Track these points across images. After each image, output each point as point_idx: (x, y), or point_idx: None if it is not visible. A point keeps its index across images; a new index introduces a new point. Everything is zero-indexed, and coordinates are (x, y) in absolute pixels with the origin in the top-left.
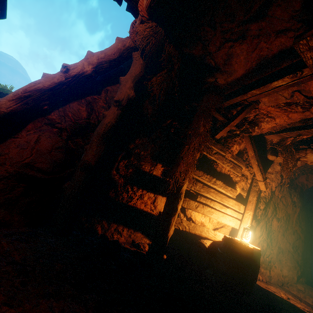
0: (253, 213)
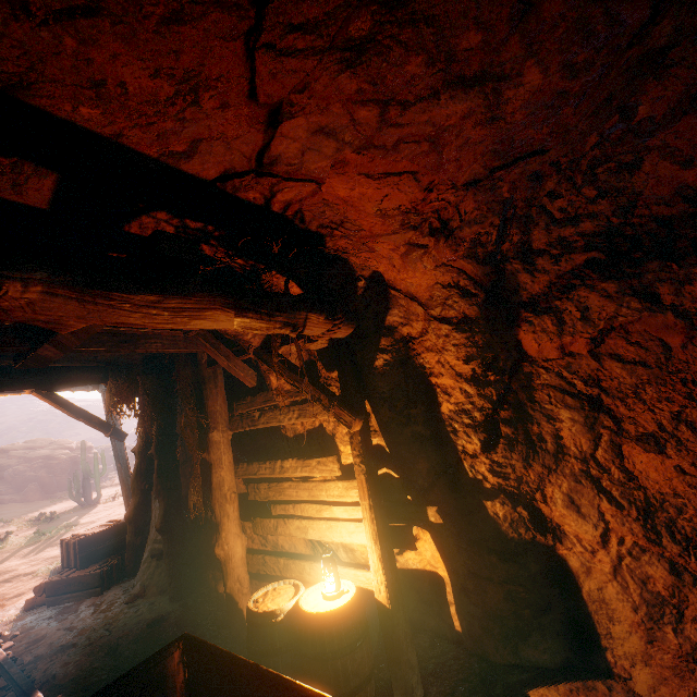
0: (368, 503)
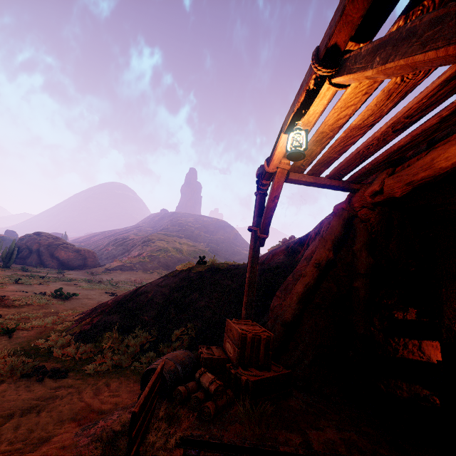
0: None
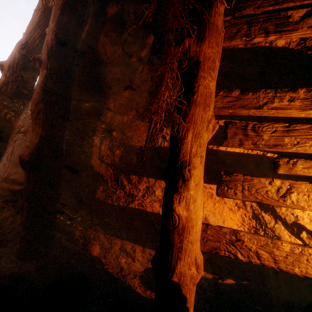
0: None
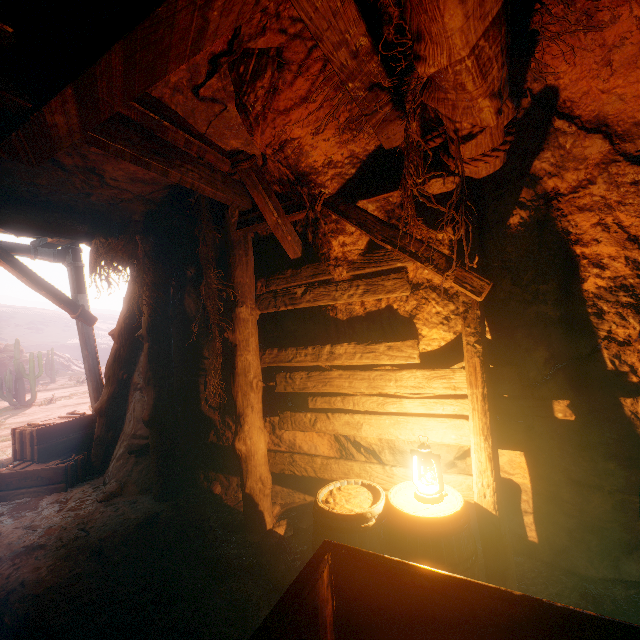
0: (481, 391)
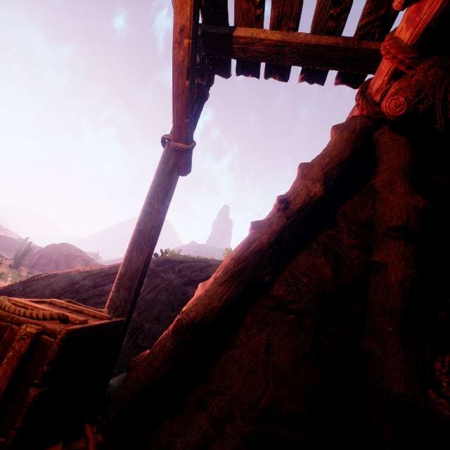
0: None
